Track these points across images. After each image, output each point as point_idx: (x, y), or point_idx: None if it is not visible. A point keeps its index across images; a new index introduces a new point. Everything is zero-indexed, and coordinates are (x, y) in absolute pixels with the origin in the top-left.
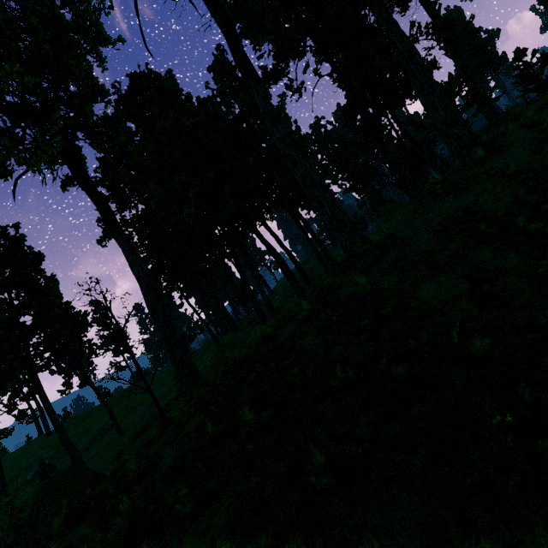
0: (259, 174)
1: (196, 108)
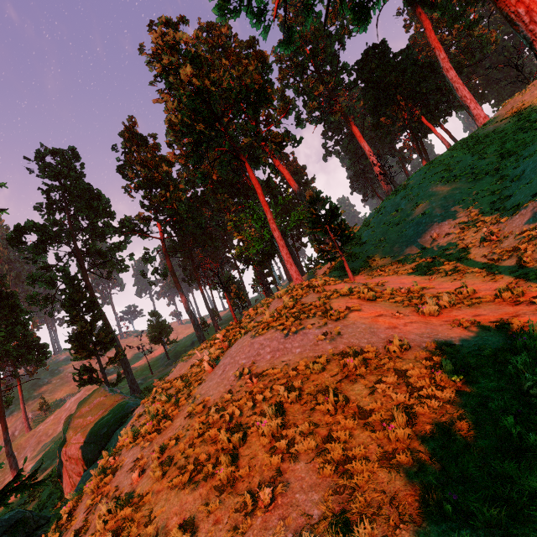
0: (440, 90)
1: (401, 62)
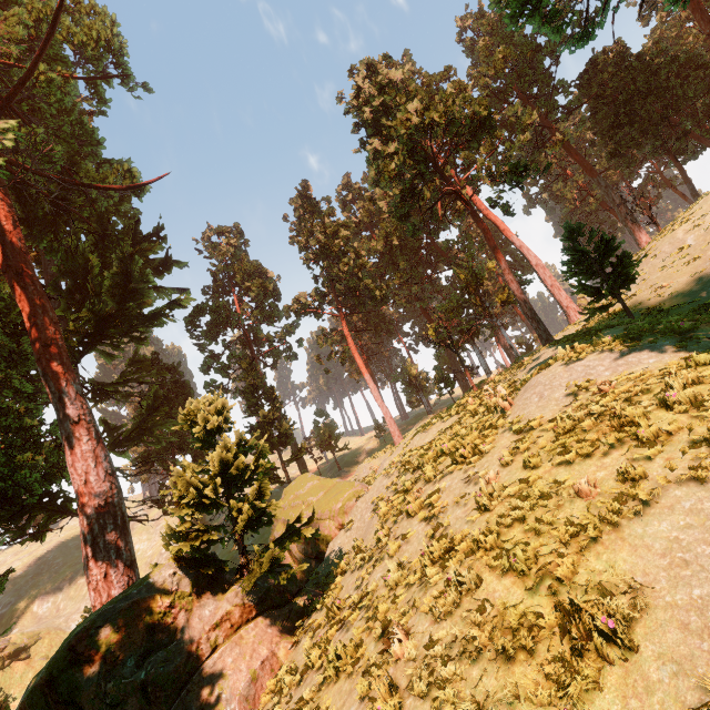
0: None
1: (649, 64)
